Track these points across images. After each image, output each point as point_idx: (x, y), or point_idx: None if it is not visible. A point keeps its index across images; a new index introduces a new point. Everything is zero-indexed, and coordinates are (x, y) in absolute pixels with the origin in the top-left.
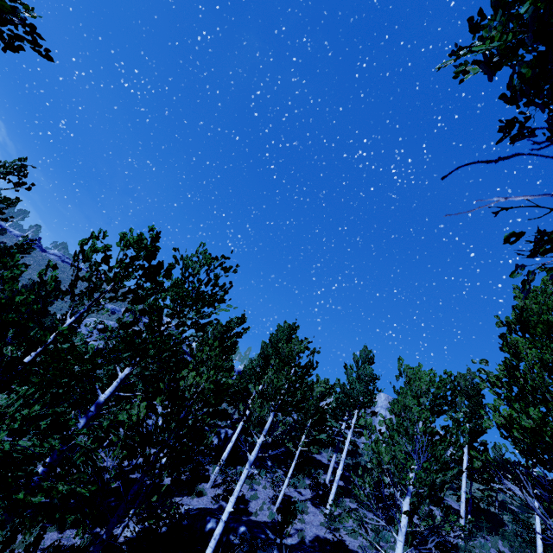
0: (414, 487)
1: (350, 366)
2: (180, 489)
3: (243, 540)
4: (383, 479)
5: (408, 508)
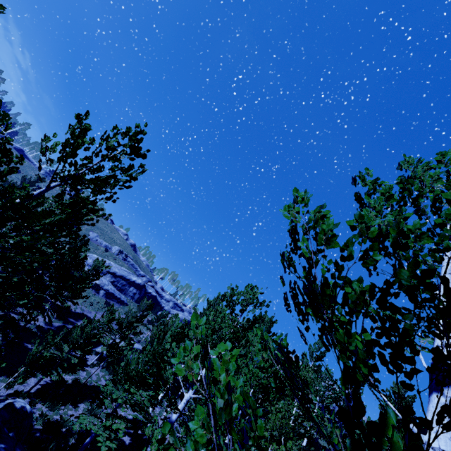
0: None
1: (304, 353)
2: None
3: None
4: (315, 450)
5: None
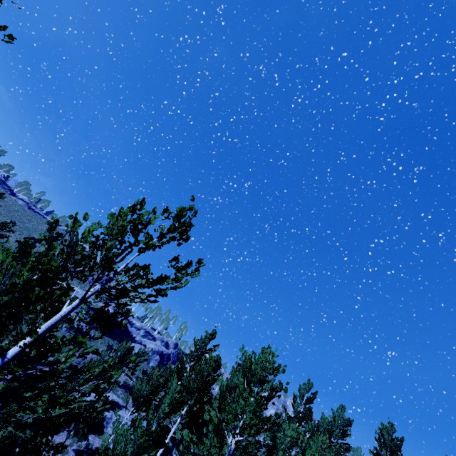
0: None
1: (294, 395)
2: None
3: None
4: None
5: None
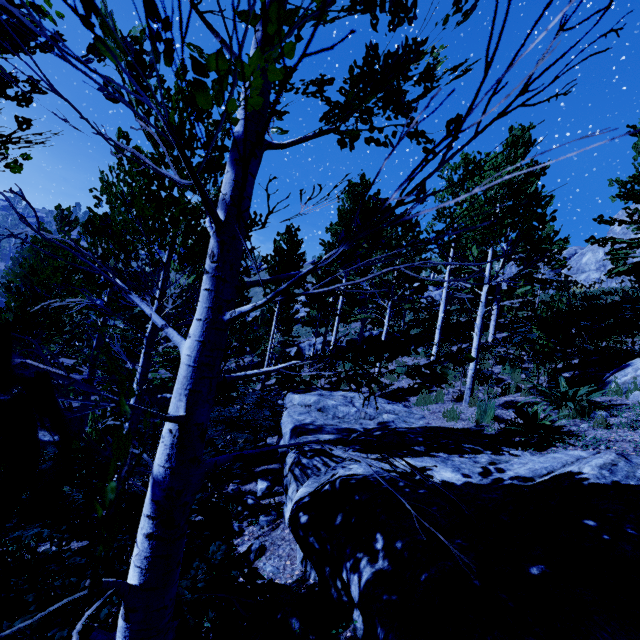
0: (180, 259)
1: None
2: (299, 386)
3: (262, 397)
4: None
5: (160, 284)
